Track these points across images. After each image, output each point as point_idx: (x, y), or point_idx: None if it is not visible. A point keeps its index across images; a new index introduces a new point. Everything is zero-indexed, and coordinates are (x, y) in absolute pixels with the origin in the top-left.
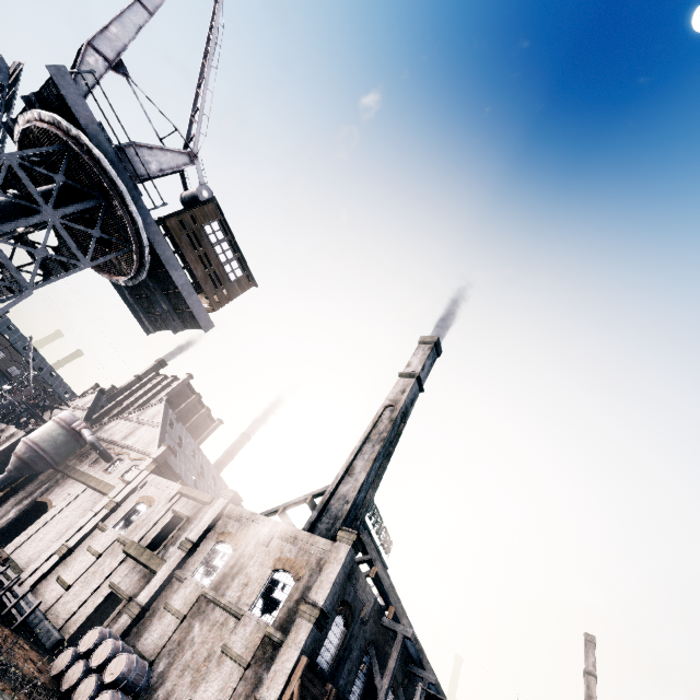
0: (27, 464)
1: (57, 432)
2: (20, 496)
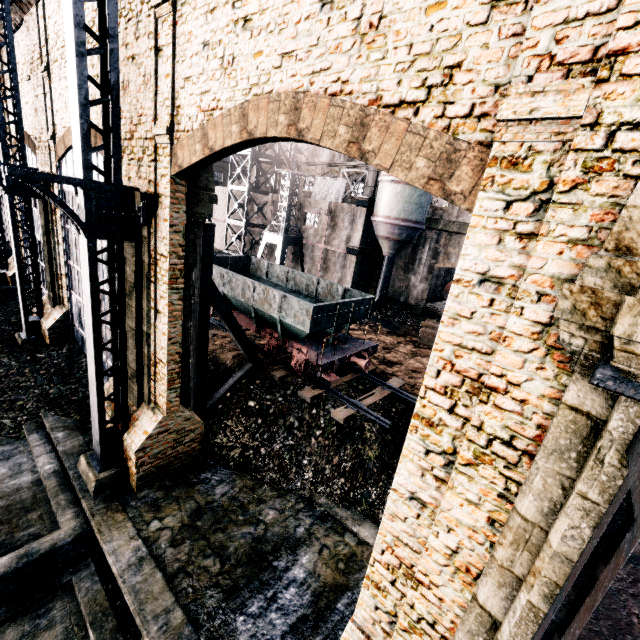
0: (408, 242)
1: (416, 196)
2: (396, 263)
